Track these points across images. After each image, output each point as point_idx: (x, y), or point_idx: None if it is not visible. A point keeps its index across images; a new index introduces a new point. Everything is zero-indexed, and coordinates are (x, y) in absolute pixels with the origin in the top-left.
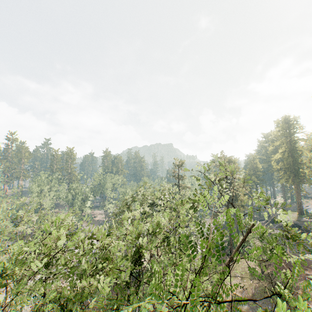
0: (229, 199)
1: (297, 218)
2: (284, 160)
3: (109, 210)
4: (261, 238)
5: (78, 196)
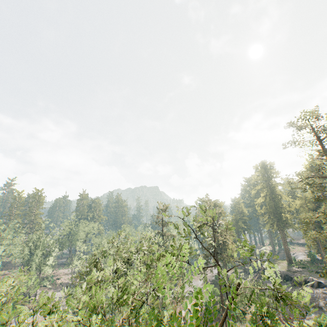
0: (217, 248)
1: (287, 267)
2: (267, 204)
3: (76, 269)
4: (249, 303)
5: (38, 250)
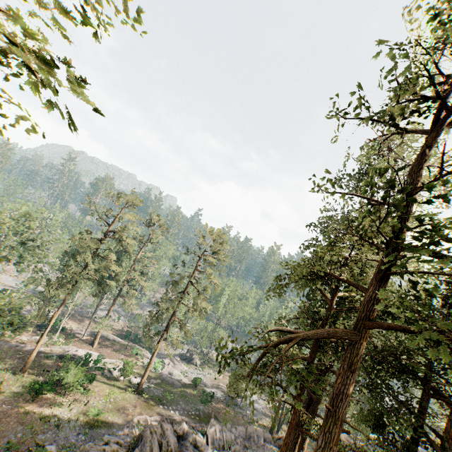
0: None
1: None
2: None
3: None
4: None
5: None
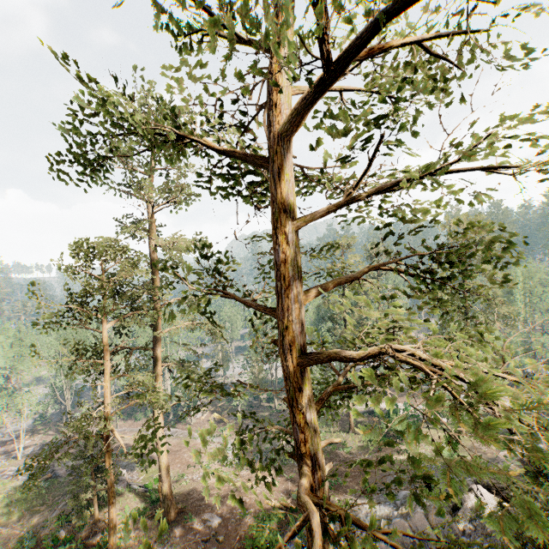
0: None
1: None
2: None
3: None
4: None
5: None
